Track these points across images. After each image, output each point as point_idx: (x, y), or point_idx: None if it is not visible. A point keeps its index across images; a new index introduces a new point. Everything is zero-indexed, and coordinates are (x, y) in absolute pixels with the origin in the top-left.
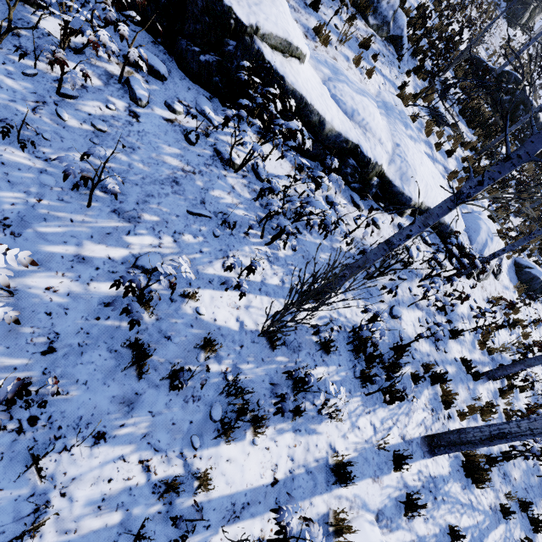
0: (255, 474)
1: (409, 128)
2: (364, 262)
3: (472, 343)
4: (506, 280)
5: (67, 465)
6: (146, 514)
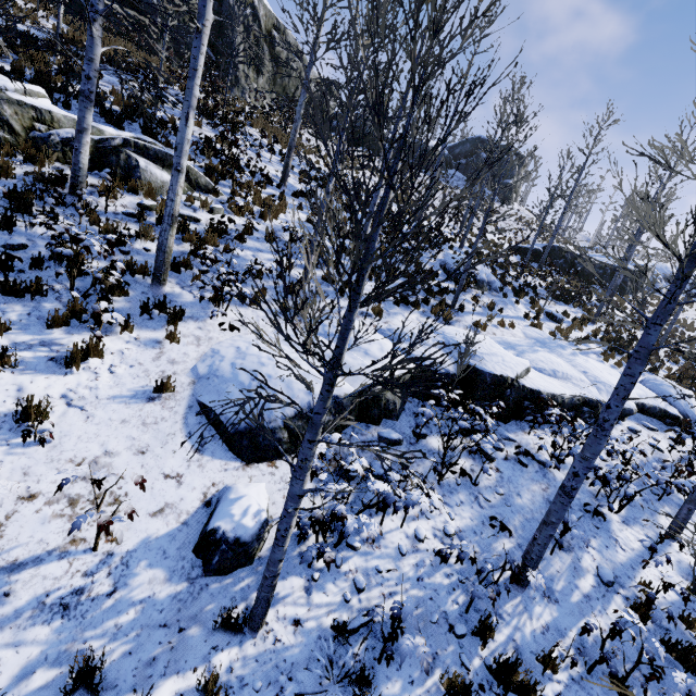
0: None
1: (565, 348)
2: None
3: None
4: None
5: None
6: None
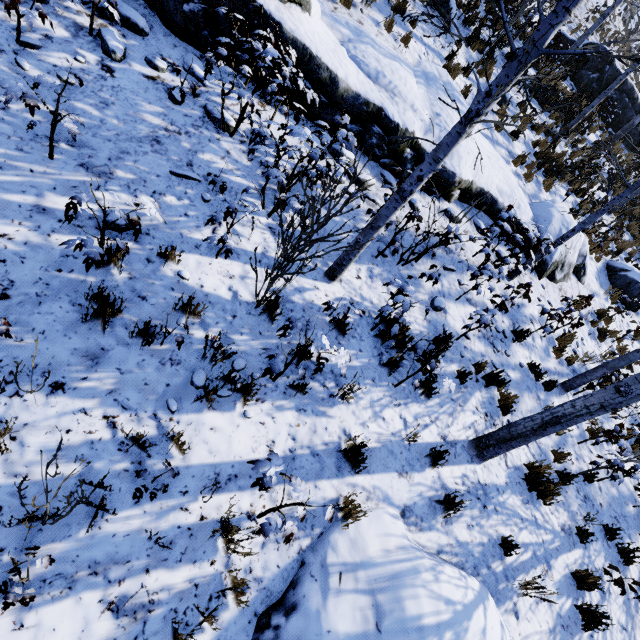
0: (245, 447)
1: (457, 101)
2: (376, 221)
3: (546, 350)
4: (595, 285)
5: (19, 410)
6: (111, 470)
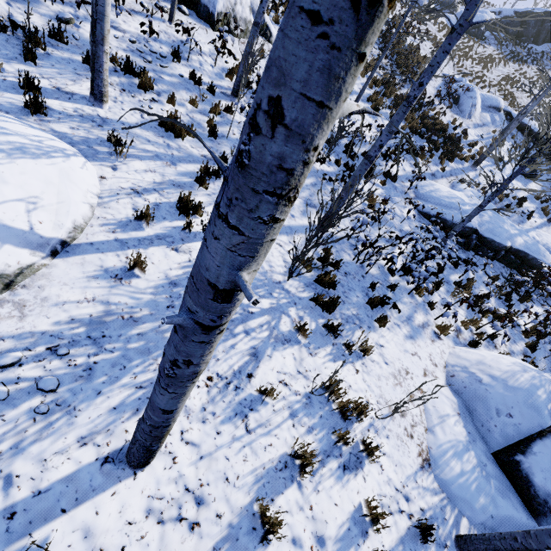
0: None
1: None
2: None
3: (218, 75)
4: None
5: None
6: None
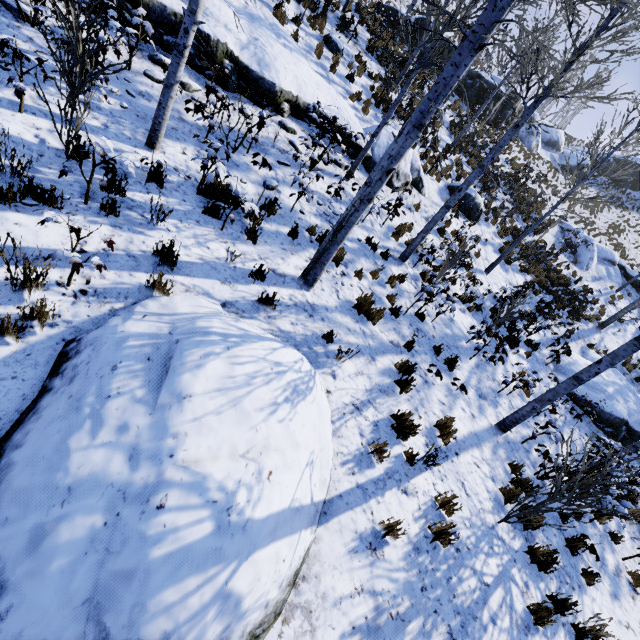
0: (55, 241)
1: (282, 38)
2: (168, 79)
3: (385, 235)
4: (437, 199)
5: None
6: None
